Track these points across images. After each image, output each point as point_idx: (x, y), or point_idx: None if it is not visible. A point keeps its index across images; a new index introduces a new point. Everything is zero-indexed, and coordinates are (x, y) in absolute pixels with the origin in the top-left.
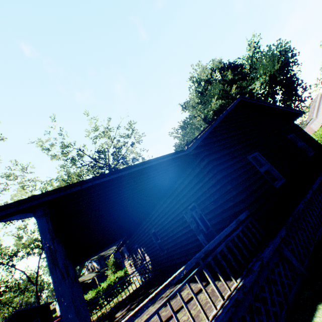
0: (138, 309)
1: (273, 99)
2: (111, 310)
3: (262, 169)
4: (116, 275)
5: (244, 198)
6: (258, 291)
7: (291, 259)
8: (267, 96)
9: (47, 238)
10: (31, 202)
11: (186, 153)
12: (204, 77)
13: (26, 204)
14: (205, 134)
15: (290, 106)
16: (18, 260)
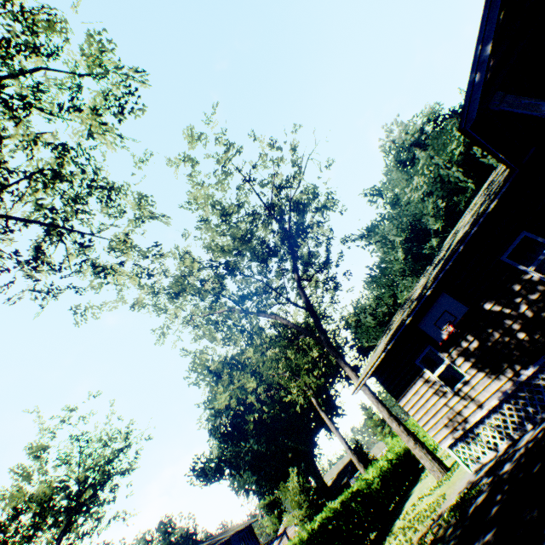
0: None
1: None
2: None
3: None
4: (339, 499)
5: None
6: None
7: None
8: None
9: None
10: None
11: None
12: (408, 139)
13: None
14: None
15: None
16: None
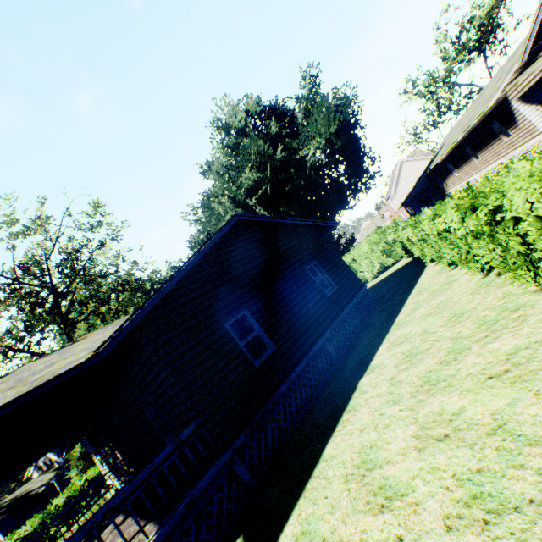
0: None
1: (337, 171)
2: None
3: (244, 340)
4: (85, 477)
5: (198, 401)
6: (180, 538)
7: (241, 474)
8: (326, 168)
9: None
10: None
11: (96, 361)
12: (236, 124)
13: None
14: (144, 312)
15: (355, 185)
16: None
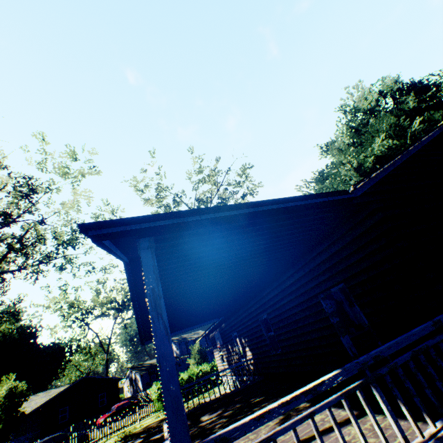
0: (264, 412)
1: None
2: (195, 409)
3: None
4: (200, 367)
5: None
6: None
7: None
8: None
9: (150, 277)
10: (140, 224)
11: (352, 196)
12: (364, 106)
13: (135, 225)
14: (383, 173)
15: None
16: (93, 319)
